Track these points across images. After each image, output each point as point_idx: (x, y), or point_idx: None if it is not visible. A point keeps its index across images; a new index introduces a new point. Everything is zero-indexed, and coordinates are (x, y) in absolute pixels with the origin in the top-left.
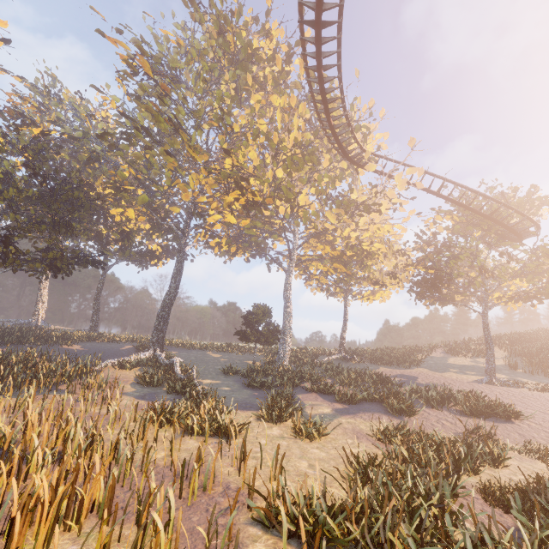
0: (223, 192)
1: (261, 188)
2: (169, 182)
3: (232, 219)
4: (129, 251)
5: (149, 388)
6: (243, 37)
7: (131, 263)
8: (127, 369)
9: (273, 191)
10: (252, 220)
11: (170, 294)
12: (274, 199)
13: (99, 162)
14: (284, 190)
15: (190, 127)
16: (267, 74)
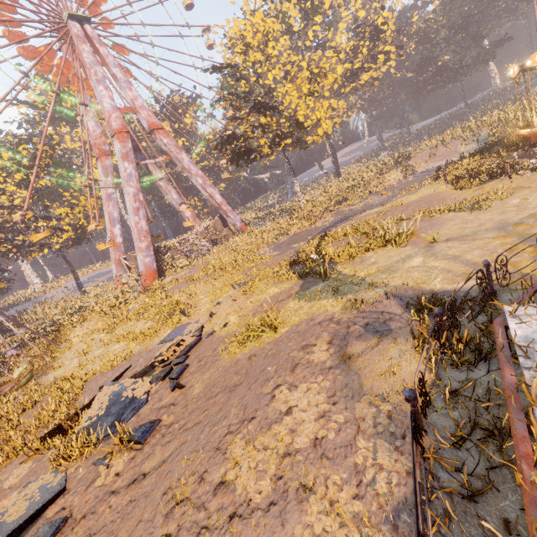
0: None
1: None
2: None
3: None
4: None
5: None
6: None
7: None
8: None
9: None
10: None
11: None
12: None
13: None
14: None
15: None
16: None
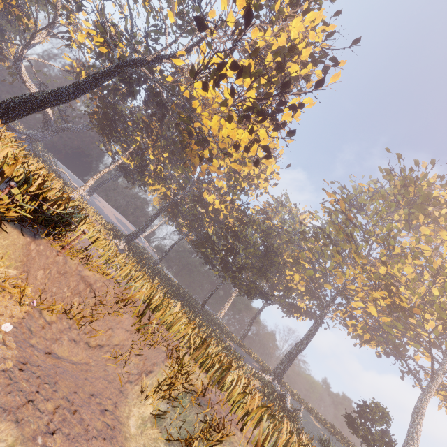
0: (371, 288)
1: (410, 297)
2: (331, 268)
3: (373, 311)
4: (285, 300)
5: (265, 399)
6: (424, 187)
7: (280, 308)
8: (255, 377)
9: (424, 304)
10: (394, 319)
11: (300, 344)
12: (424, 311)
13: (292, 244)
14: (436, 307)
15: (359, 241)
16: (442, 213)
